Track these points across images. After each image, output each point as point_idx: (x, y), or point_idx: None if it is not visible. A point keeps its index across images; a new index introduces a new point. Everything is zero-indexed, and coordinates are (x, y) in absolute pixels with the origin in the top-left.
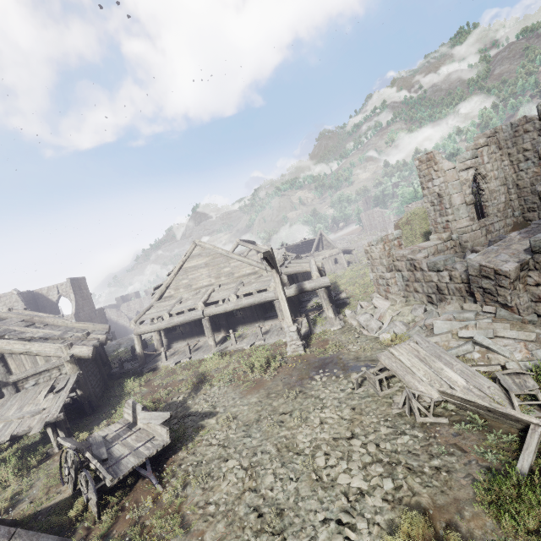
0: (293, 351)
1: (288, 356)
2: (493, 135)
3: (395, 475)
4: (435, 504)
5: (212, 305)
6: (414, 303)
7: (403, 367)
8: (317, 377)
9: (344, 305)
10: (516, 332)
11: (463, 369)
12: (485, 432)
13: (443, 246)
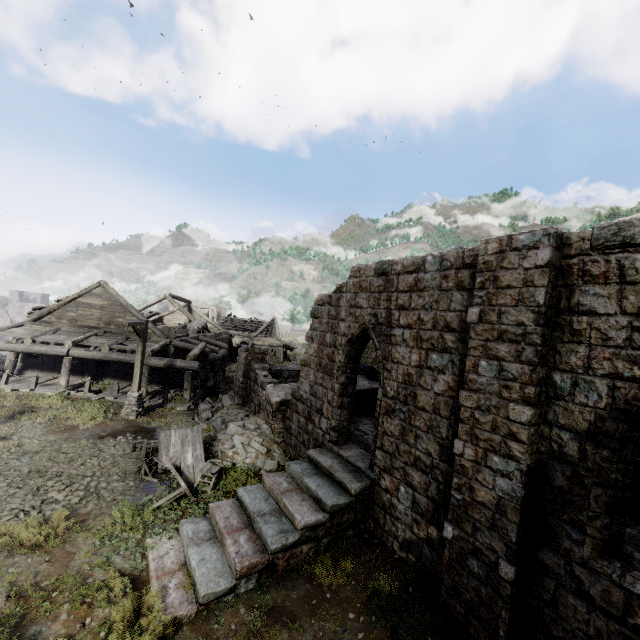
0: (127, 414)
1: (120, 417)
2: None
3: (87, 498)
4: (90, 512)
5: (82, 348)
6: (246, 408)
7: (168, 444)
8: (120, 437)
9: (217, 394)
10: (259, 445)
11: (199, 455)
12: (168, 491)
13: None
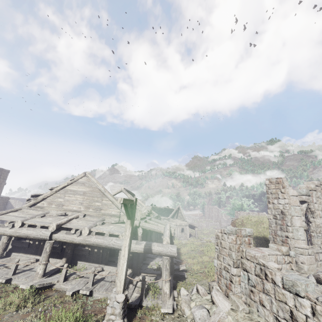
0: None
1: None
2: (319, 185)
3: None
4: None
5: (64, 230)
6: (258, 319)
7: None
8: None
9: (181, 278)
10: None
11: None
12: None
13: (282, 258)
